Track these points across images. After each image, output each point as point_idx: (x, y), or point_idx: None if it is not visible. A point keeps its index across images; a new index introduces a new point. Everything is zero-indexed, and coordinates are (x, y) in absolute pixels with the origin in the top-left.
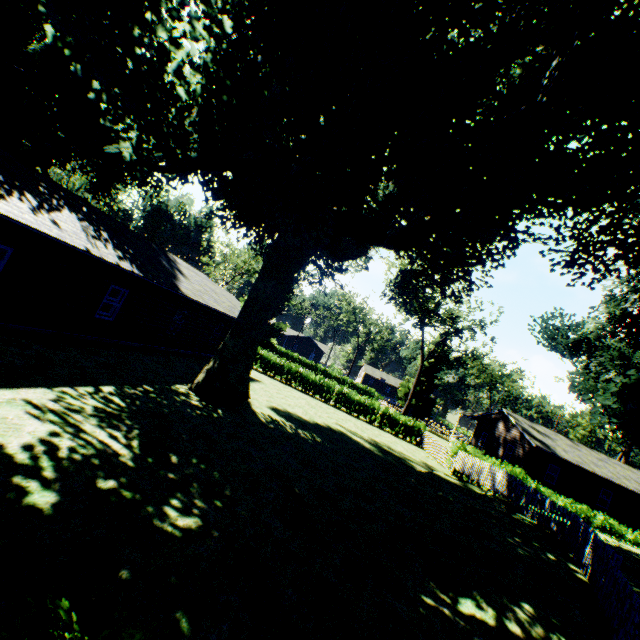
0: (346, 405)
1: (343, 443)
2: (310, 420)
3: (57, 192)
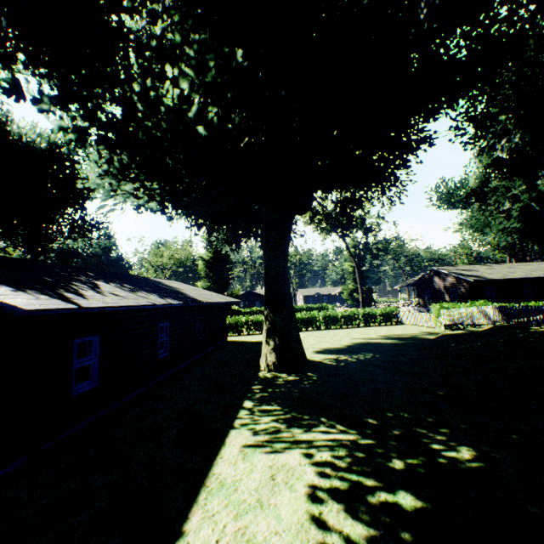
0: (334, 323)
1: (381, 348)
2: (342, 346)
3: (67, 270)
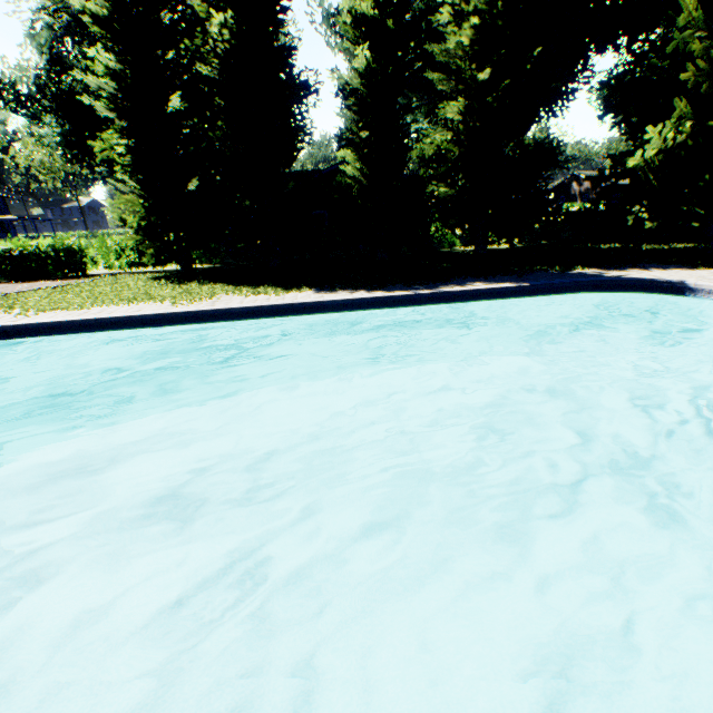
0: None
1: None
2: None
3: None
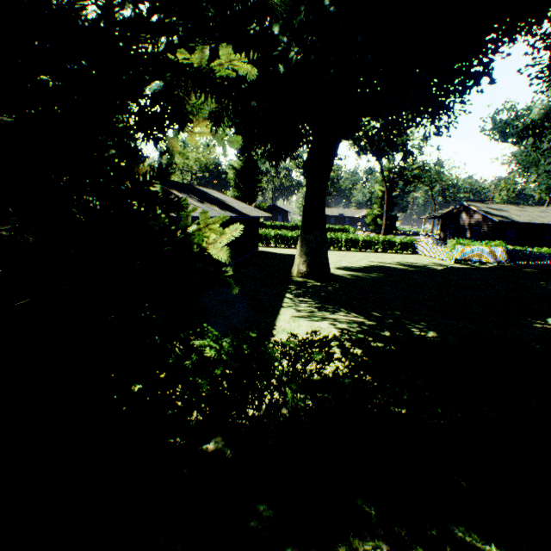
0: (354, 246)
1: (393, 272)
2: (359, 266)
3: None
